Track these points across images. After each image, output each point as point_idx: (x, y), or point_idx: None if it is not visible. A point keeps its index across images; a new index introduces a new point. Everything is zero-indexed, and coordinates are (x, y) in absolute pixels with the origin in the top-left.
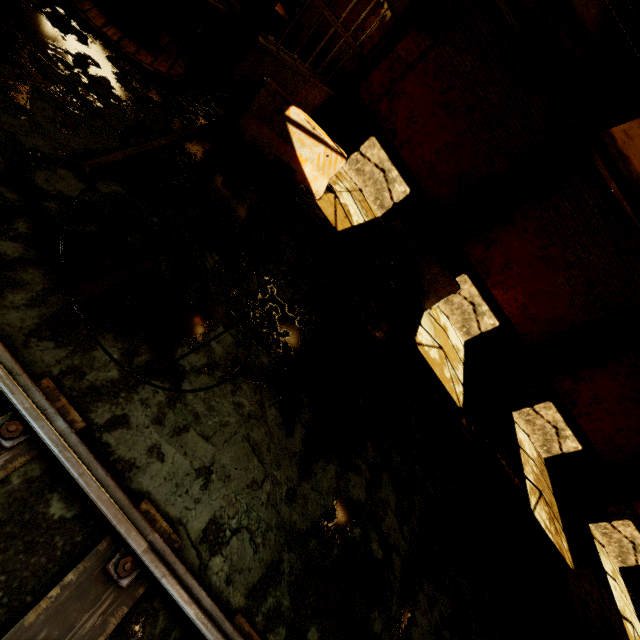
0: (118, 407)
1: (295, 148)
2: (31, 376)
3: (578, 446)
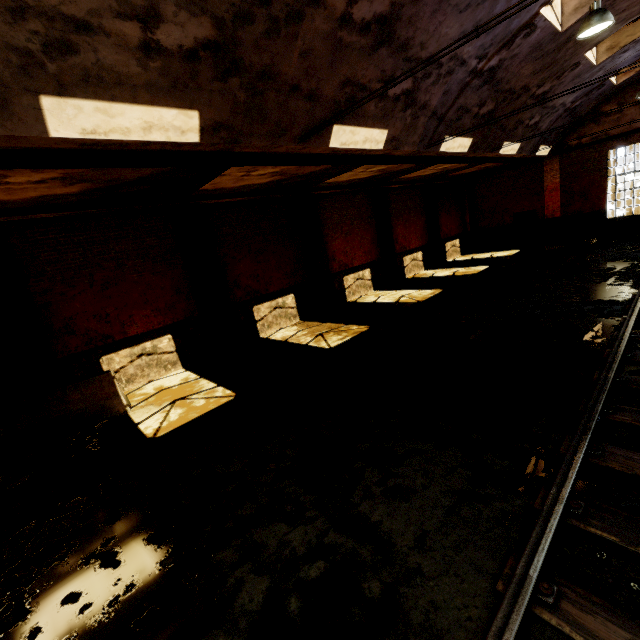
0: None
1: None
2: None
3: (291, 296)
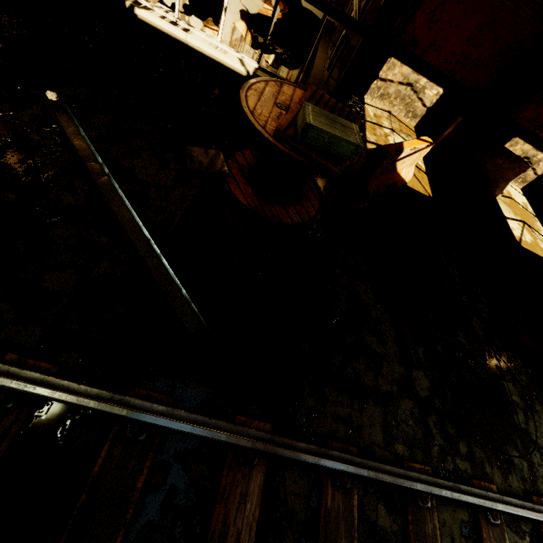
0: (539, 478)
1: (396, 169)
2: (523, 498)
3: None
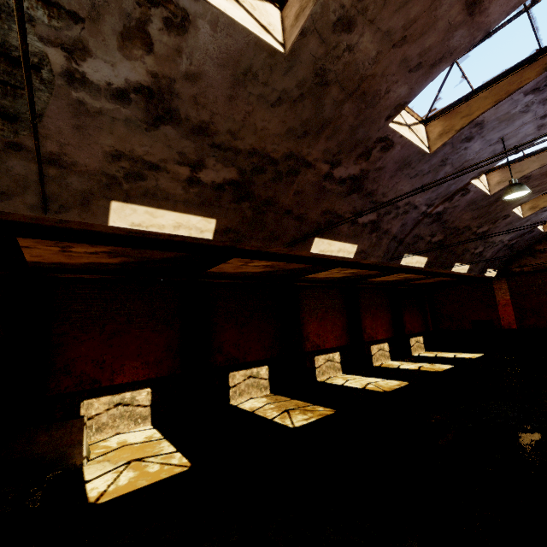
0: None
1: None
2: None
3: (266, 367)
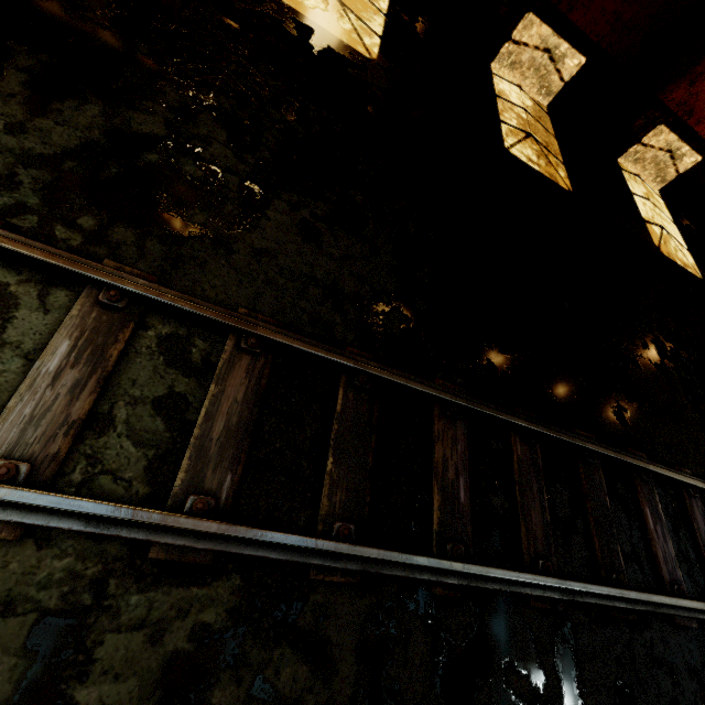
0: None
1: None
2: None
3: (581, 60)
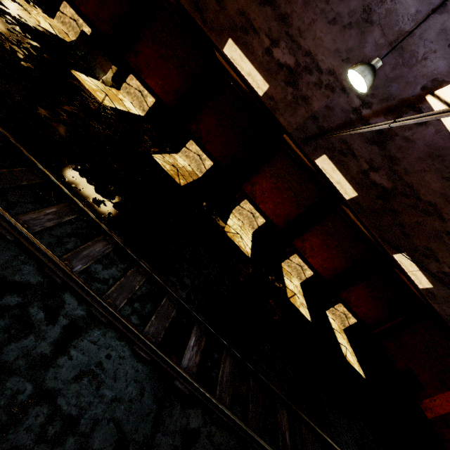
0: None
1: None
2: None
3: (211, 163)
